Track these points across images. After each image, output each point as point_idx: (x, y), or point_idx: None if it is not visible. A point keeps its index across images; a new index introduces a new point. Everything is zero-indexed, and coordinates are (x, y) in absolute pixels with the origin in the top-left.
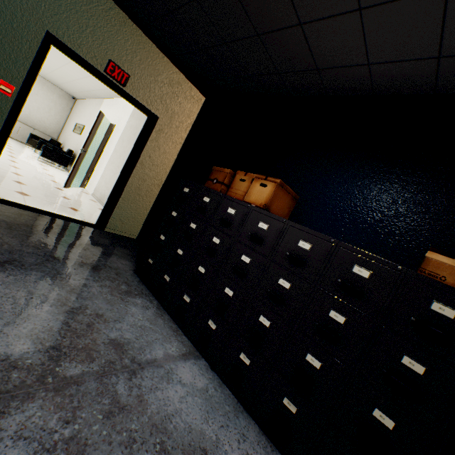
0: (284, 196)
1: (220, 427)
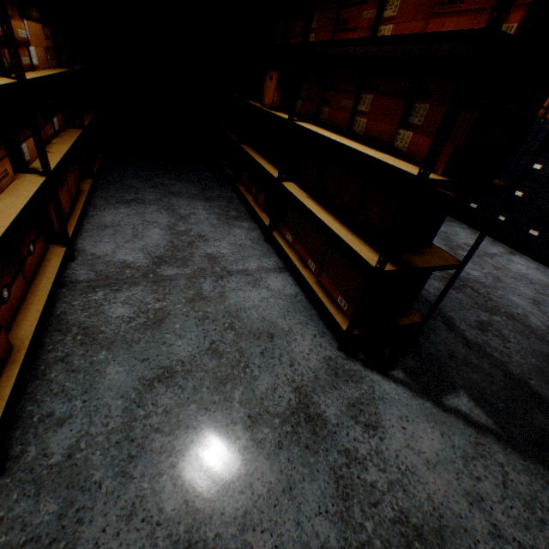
0: None
1: None
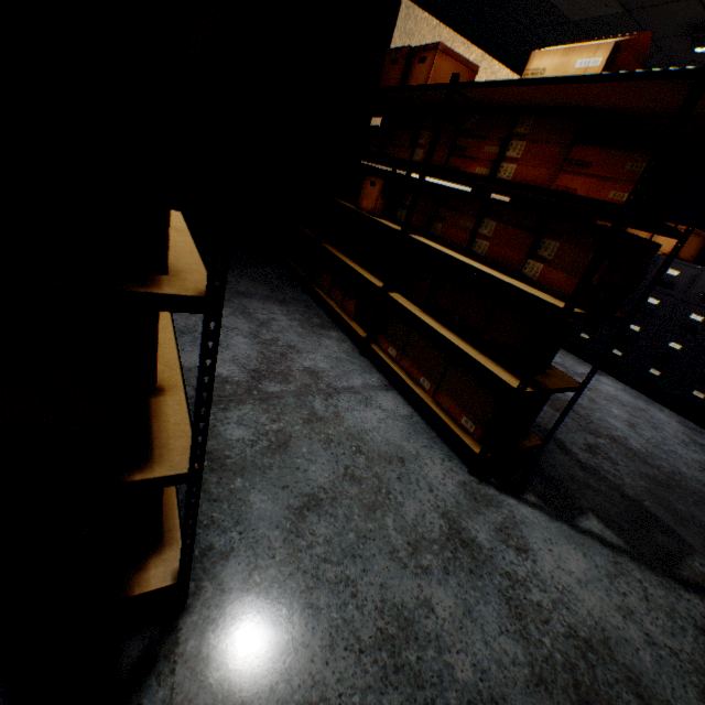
0: (694, 240)
1: (644, 405)
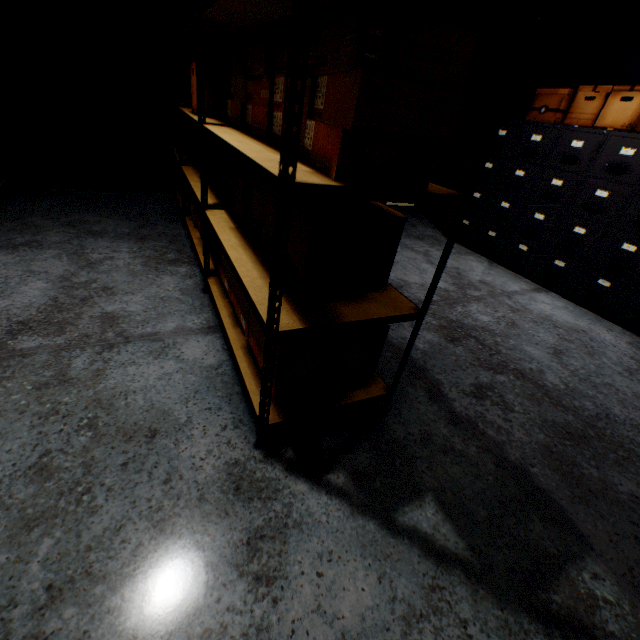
0: None
1: (588, 324)
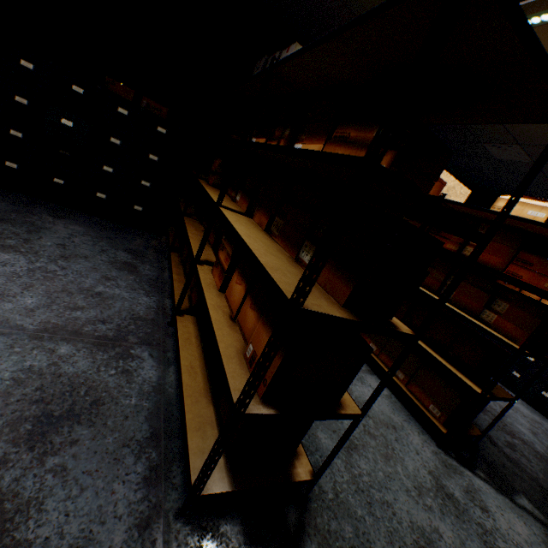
0: None
1: (539, 419)
